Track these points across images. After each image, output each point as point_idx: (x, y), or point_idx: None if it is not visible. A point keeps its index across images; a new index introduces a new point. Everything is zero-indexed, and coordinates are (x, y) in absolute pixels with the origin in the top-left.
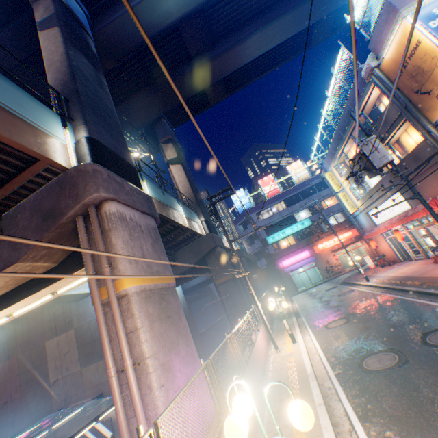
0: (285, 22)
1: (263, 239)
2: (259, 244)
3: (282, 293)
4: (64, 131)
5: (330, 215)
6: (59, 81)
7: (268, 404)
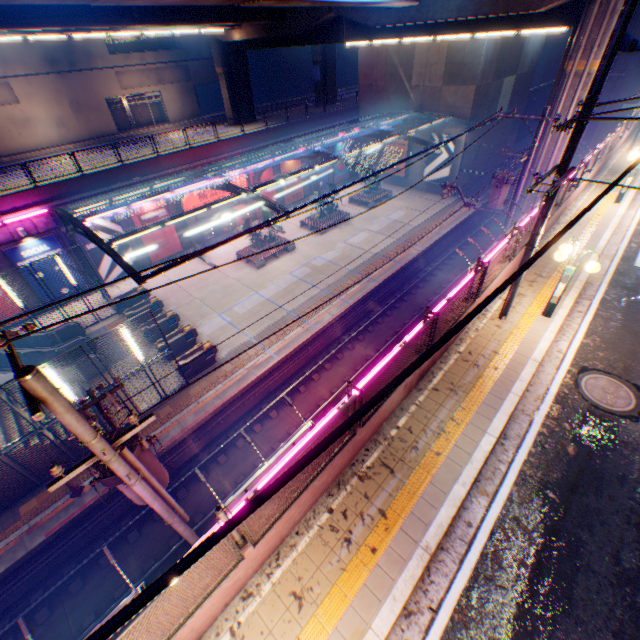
0: None
1: None
2: None
3: None
4: None
5: None
6: None
7: None
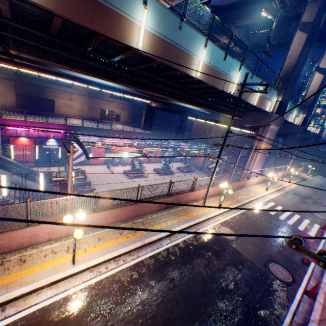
0: None
1: None
2: None
3: (315, 170)
4: (275, 98)
5: None
6: (287, 69)
7: (273, 176)
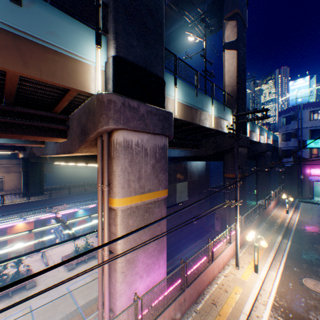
0: None
1: (302, 141)
2: (294, 144)
3: (293, 194)
4: (96, 51)
5: None
6: None
7: None
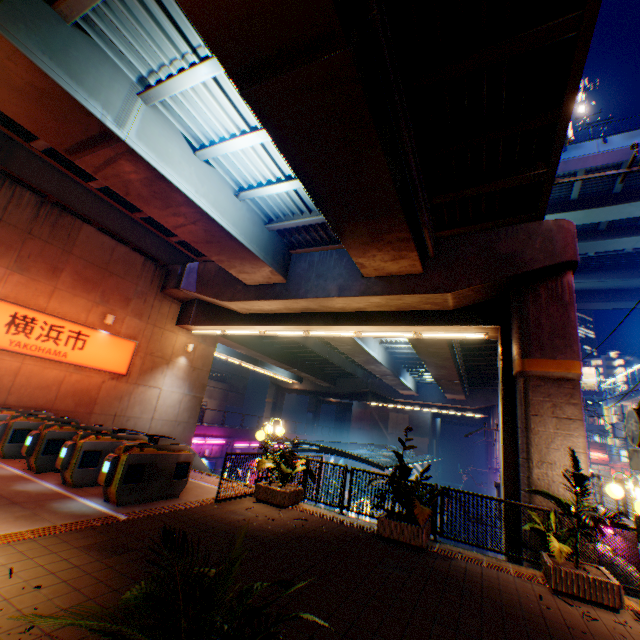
0: (626, 303)
1: None
2: None
3: None
4: None
5: (596, 431)
6: None
7: None
